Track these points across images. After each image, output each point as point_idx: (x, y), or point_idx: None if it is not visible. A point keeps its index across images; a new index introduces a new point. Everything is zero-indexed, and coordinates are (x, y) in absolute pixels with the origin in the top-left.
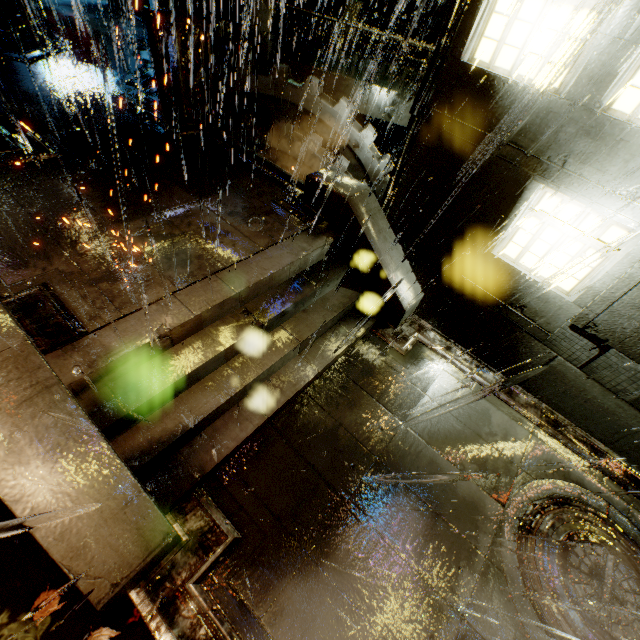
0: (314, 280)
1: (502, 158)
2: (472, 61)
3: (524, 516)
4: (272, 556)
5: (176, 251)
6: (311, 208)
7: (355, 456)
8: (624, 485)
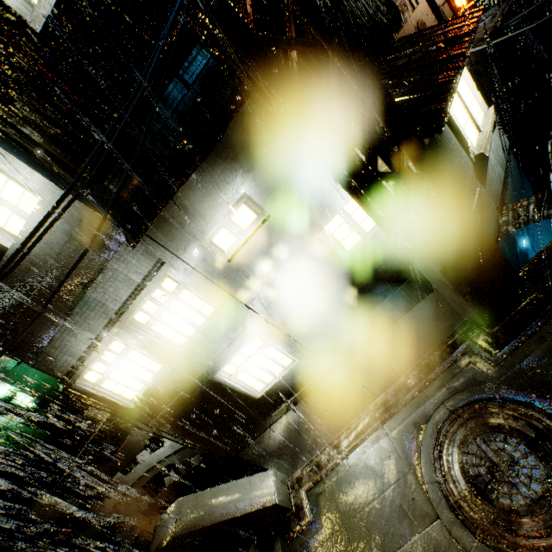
0: None
1: (194, 391)
2: (132, 400)
3: (447, 501)
4: None
5: None
6: None
7: None
8: (430, 379)
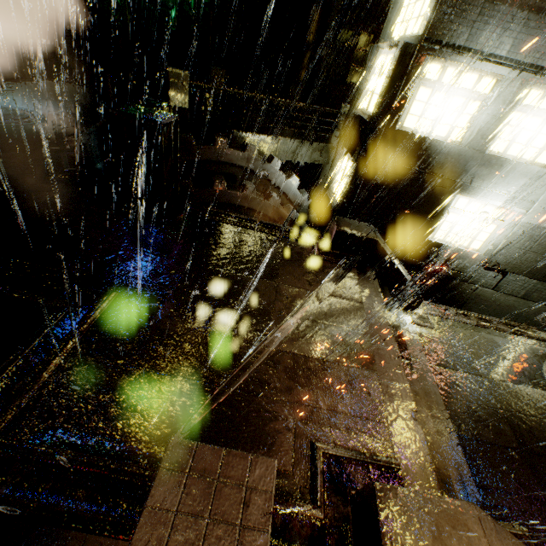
0: (388, 308)
1: (432, 183)
2: (401, 128)
3: None
4: (545, 523)
5: (331, 340)
6: (340, 252)
7: (493, 417)
8: None
